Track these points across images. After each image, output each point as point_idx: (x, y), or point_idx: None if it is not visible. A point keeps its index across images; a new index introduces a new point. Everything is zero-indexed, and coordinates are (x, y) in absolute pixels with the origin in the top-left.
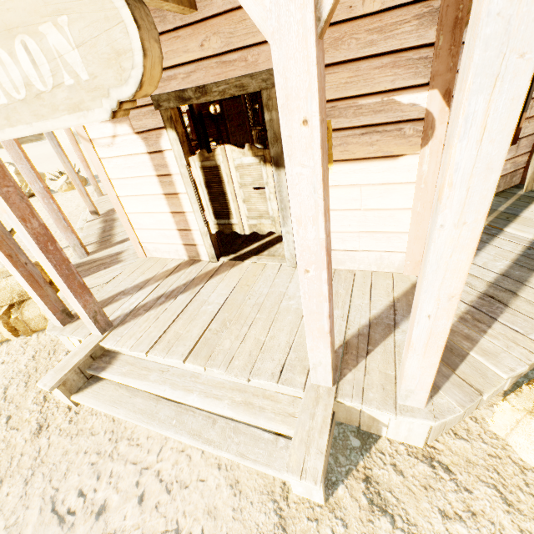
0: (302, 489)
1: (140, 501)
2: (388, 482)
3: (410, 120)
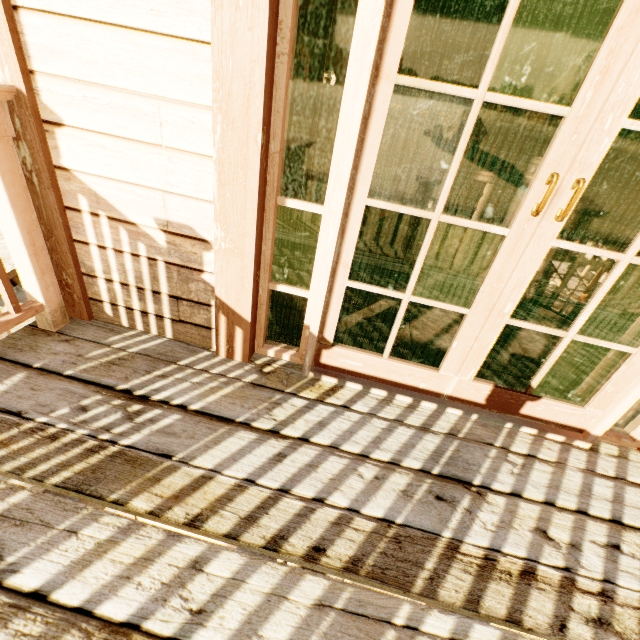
0: None
1: None
2: None
3: None
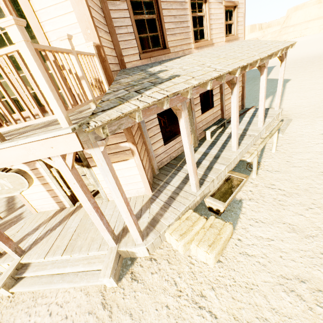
0: (109, 283)
1: (50, 315)
2: (138, 271)
3: (127, 150)
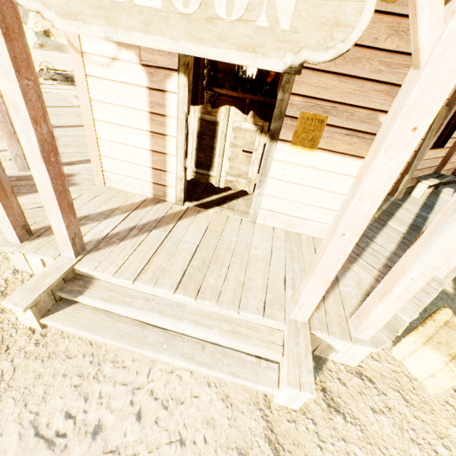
0: (286, 399)
1: (138, 418)
2: (337, 391)
3: None
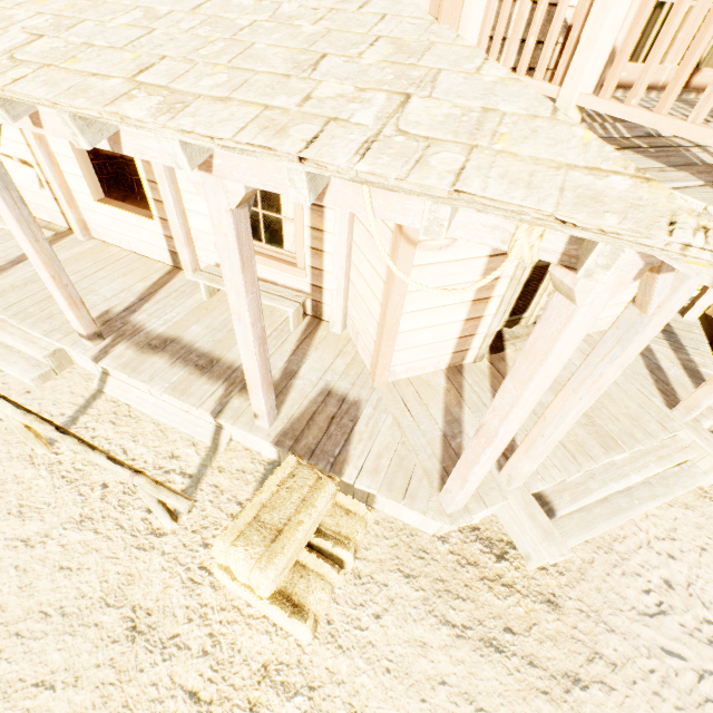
0: None
1: (673, 558)
2: None
3: None
